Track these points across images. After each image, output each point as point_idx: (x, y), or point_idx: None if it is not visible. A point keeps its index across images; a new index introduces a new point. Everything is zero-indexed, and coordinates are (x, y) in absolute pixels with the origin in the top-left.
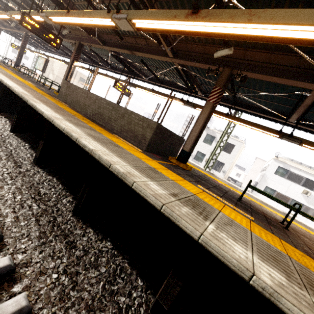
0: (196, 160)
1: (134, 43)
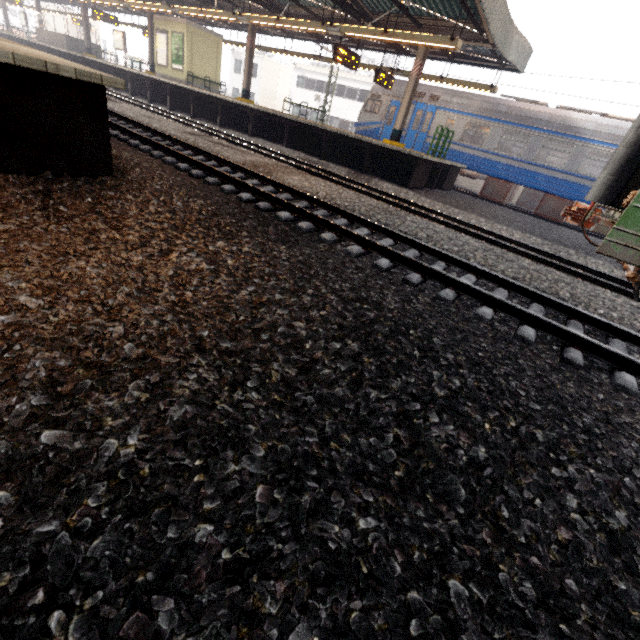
0: None
1: None
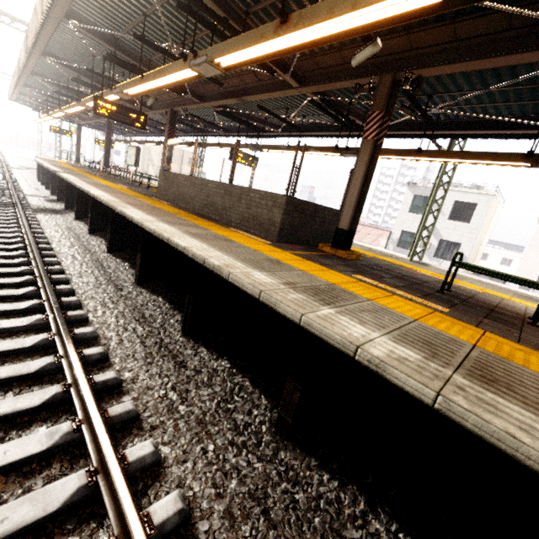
0: (403, 248)
1: (240, 85)
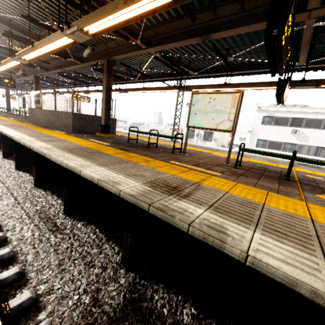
0: (189, 138)
1: (60, 63)
